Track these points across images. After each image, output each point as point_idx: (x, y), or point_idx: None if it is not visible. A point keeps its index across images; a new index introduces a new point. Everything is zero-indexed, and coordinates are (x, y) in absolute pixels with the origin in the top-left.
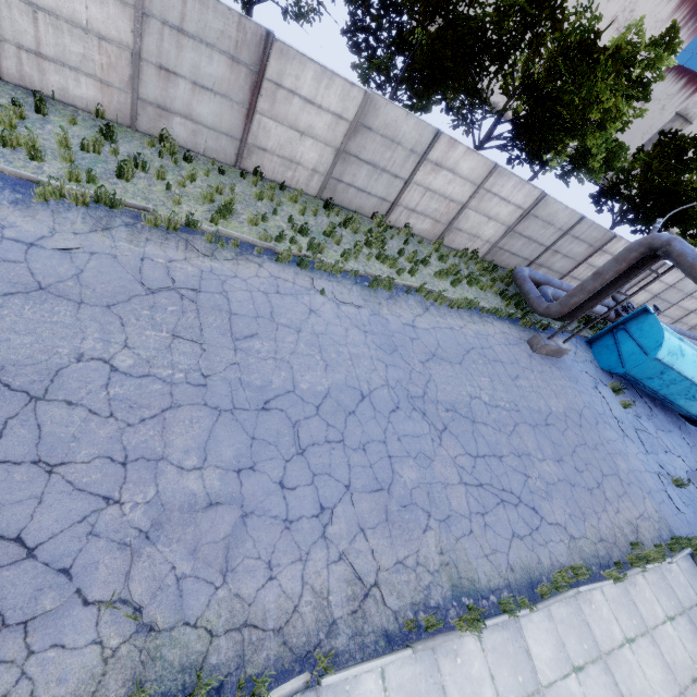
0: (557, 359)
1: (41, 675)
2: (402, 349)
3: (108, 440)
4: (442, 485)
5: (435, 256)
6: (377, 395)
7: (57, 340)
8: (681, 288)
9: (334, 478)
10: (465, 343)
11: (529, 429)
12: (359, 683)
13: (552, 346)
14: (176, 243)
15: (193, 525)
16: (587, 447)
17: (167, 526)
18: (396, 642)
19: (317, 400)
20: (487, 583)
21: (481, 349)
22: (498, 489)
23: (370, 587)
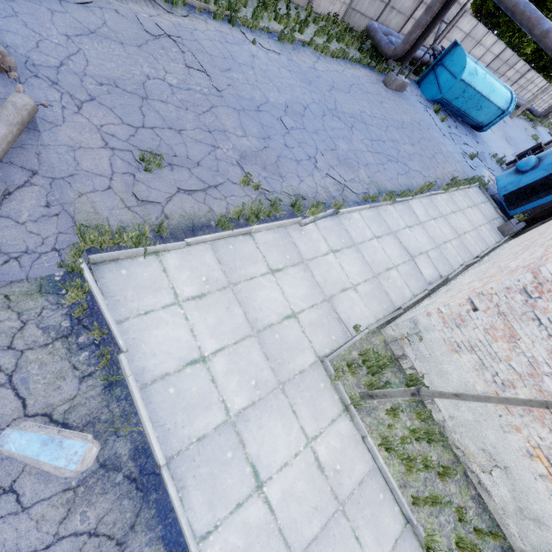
0: (401, 94)
1: (235, 204)
2: (314, 82)
3: (194, 121)
4: (360, 151)
5: (309, 20)
6: (312, 107)
7: (128, 66)
8: (474, 36)
9: (309, 145)
10: (348, 81)
11: (395, 129)
12: (352, 216)
13: (399, 81)
14: (145, 2)
15: (259, 157)
16: (425, 140)
17: (247, 158)
18: (361, 205)
19: (282, 108)
20: (391, 189)
21: (358, 85)
22: (386, 155)
23: (344, 187)
